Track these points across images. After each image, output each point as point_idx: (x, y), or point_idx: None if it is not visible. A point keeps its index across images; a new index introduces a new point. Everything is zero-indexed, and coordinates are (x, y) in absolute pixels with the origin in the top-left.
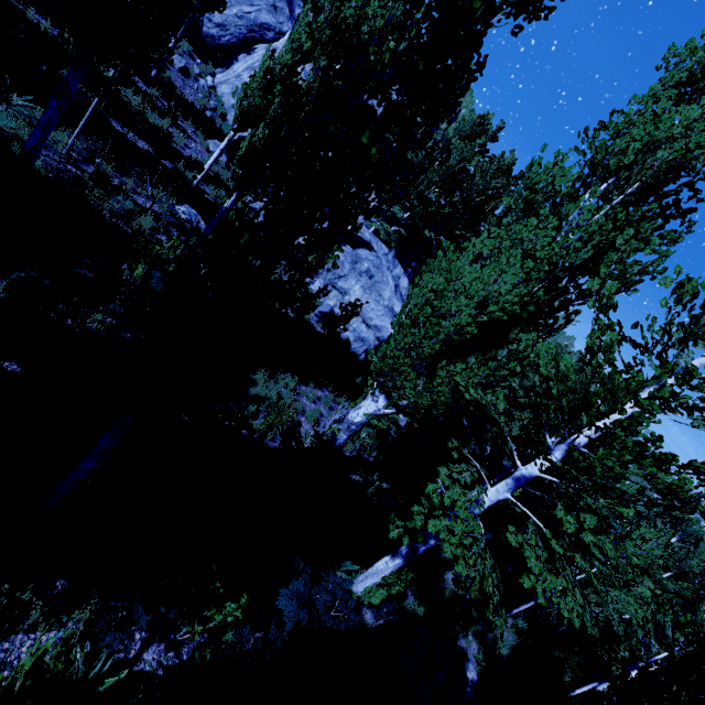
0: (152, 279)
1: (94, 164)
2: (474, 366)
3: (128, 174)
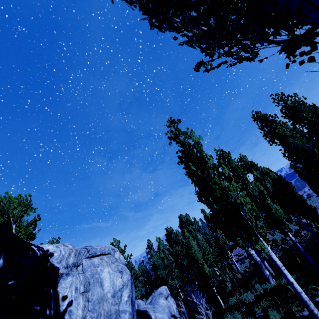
0: None
1: None
2: None
3: None
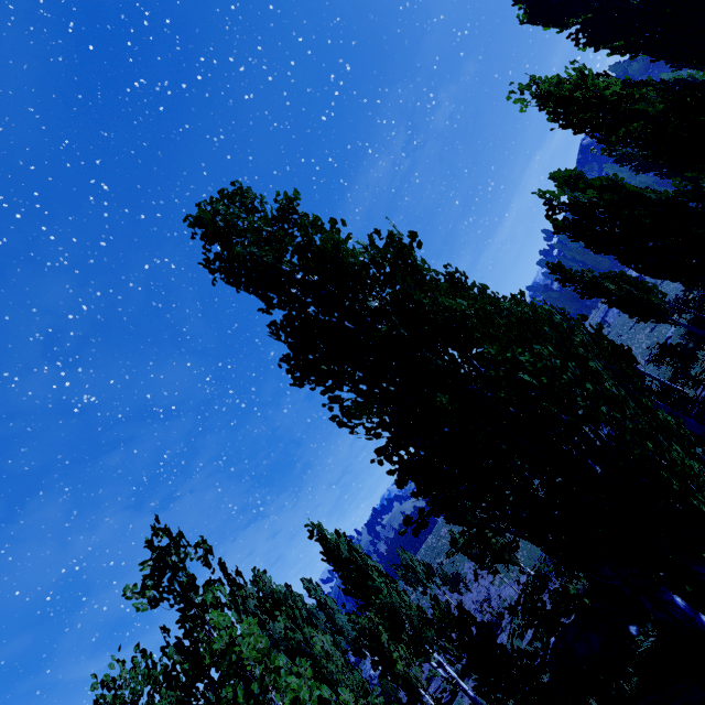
0: None
1: None
2: None
3: None
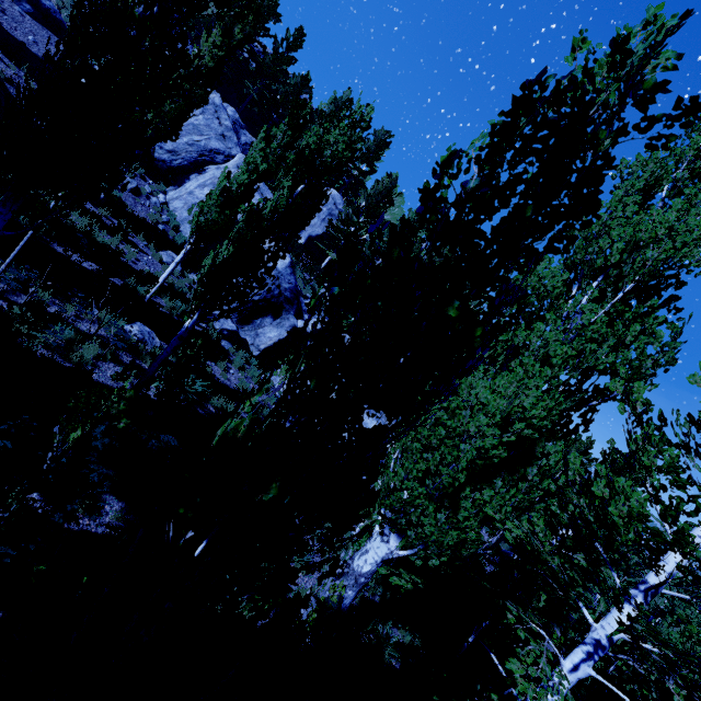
0: (94, 439)
1: (27, 293)
2: (502, 489)
3: (69, 298)
